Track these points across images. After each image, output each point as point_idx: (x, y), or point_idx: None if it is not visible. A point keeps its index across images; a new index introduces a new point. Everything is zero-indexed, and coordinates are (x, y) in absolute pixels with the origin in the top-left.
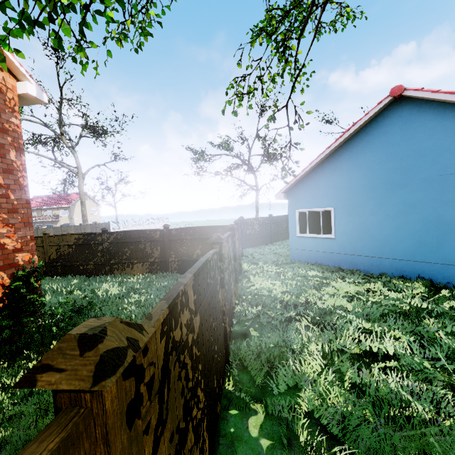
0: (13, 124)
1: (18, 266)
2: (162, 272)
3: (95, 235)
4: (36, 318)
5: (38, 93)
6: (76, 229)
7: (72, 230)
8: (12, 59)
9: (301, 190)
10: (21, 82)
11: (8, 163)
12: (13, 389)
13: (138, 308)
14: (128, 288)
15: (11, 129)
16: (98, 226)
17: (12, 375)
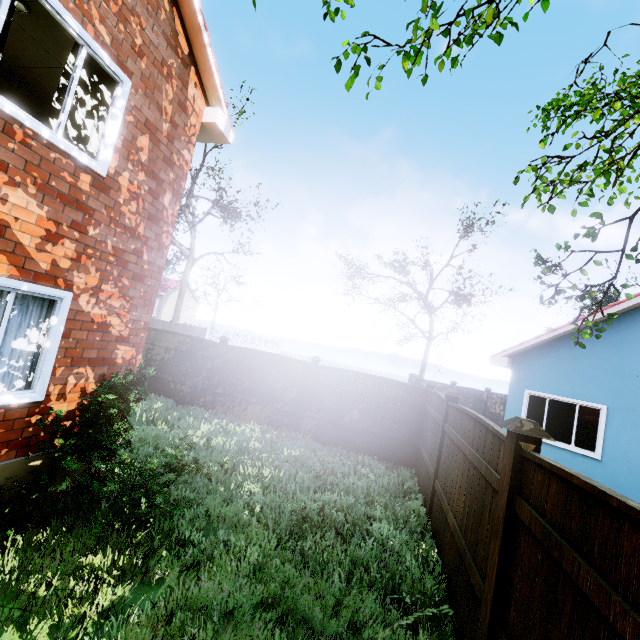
0: (183, 158)
1: (120, 368)
2: (288, 430)
3: (208, 344)
4: (112, 465)
5: (226, 128)
6: (164, 326)
7: (159, 326)
8: (215, 75)
9: (543, 360)
10: (212, 108)
11: (158, 207)
12: (40, 619)
13: (265, 493)
14: (239, 444)
15: (178, 164)
16: (192, 330)
17: (46, 576)
